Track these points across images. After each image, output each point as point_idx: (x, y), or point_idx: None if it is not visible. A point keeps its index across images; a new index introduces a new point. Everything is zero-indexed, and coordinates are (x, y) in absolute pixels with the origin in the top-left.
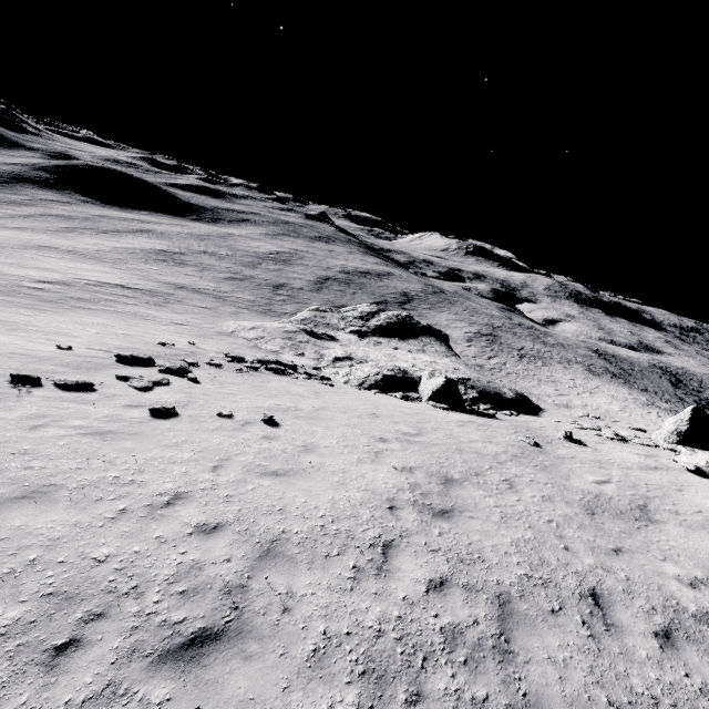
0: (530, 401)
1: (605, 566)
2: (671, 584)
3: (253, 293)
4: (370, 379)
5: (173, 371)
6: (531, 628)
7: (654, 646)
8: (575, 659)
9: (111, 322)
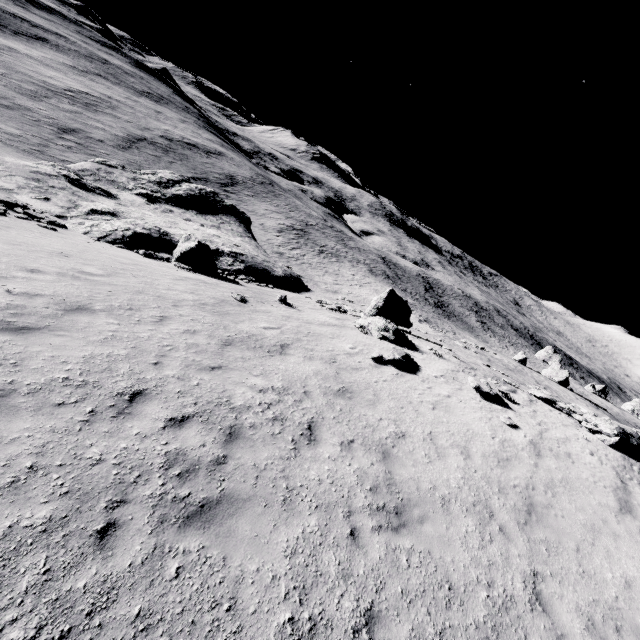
0: (301, 283)
1: (184, 377)
2: (241, 389)
3: (22, 126)
4: (117, 233)
5: None
6: (3, 416)
7: (157, 427)
8: (33, 438)
9: None
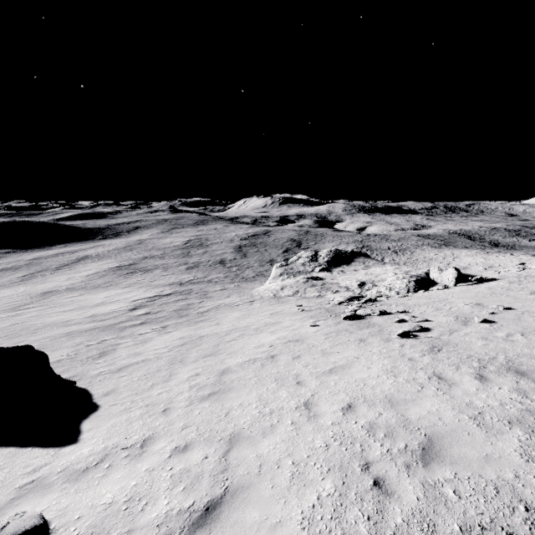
0: None
1: None
2: None
3: (216, 272)
4: (410, 286)
5: (385, 313)
6: None
7: None
8: None
9: (242, 312)
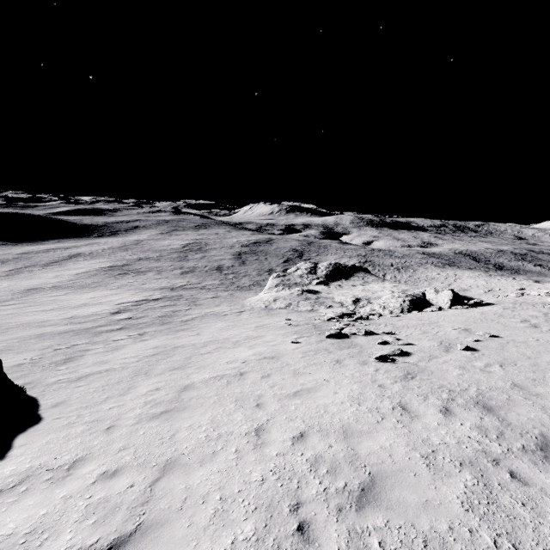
0: None
1: None
2: None
3: (212, 278)
4: (404, 306)
5: (370, 333)
6: None
7: None
8: None
9: (227, 323)
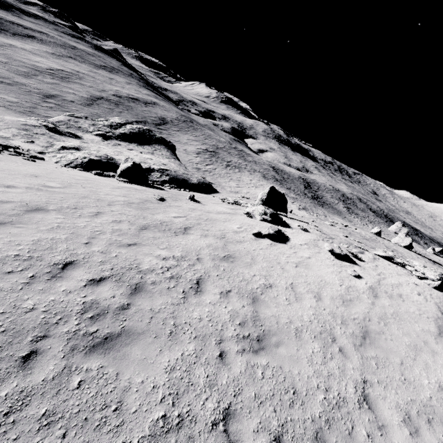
0: (211, 187)
1: (106, 251)
2: (148, 258)
3: (18, 96)
4: (77, 161)
5: None
6: None
7: (79, 285)
8: None
9: None
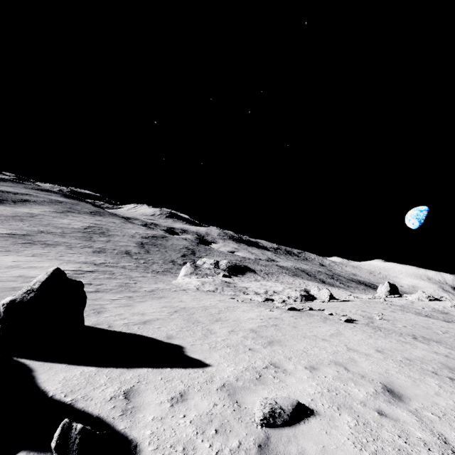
0: None
1: None
2: None
3: (125, 260)
4: (302, 297)
5: (312, 309)
6: None
7: None
8: None
9: (189, 296)
